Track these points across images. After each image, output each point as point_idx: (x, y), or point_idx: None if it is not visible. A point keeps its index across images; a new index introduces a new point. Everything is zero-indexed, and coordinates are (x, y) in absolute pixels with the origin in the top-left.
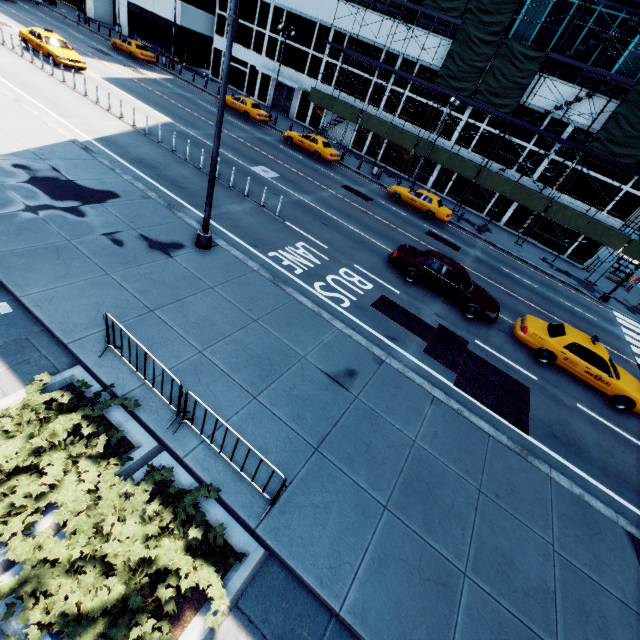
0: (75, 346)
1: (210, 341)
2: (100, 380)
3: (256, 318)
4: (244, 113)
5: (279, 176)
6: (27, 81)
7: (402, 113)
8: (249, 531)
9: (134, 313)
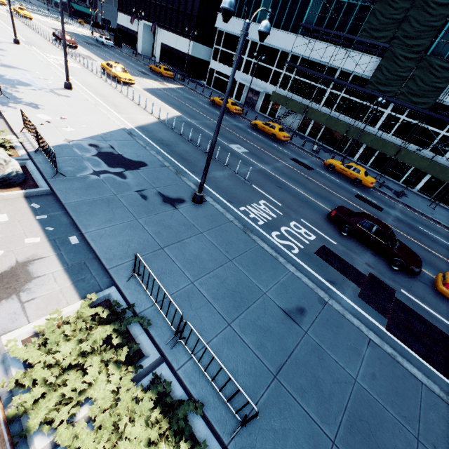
0: (113, 271)
1: (199, 274)
2: (126, 298)
3: (231, 258)
4: (226, 108)
5: (248, 151)
6: (102, 92)
7: (337, 108)
8: (222, 445)
9: (151, 249)
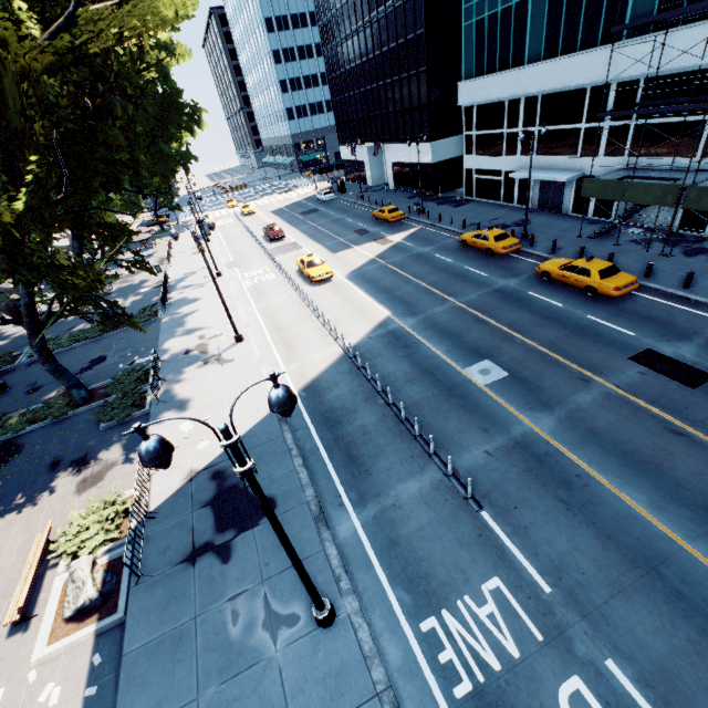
0: None
1: None
2: None
3: None
4: (486, 250)
5: (505, 375)
6: (282, 321)
7: None
8: None
9: None
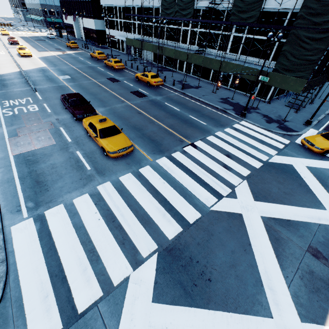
0: None
1: None
2: None
3: None
4: (96, 58)
5: (70, 78)
6: None
7: (166, 37)
8: None
9: None
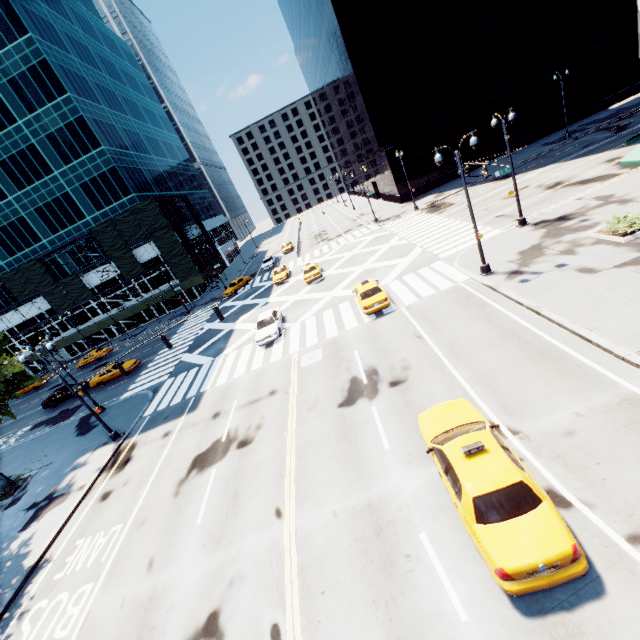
0: None
1: None
2: None
3: None
4: None
5: (4, 421)
6: None
7: (72, 326)
8: None
9: None
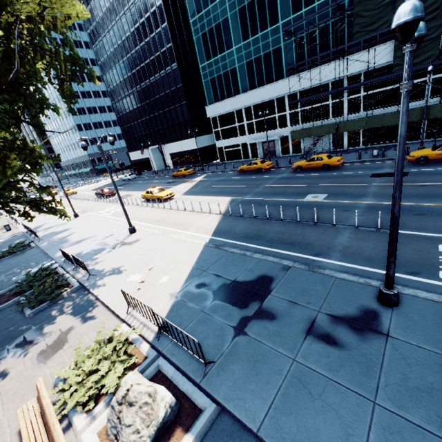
0: None
1: None
2: None
3: None
4: (257, 169)
5: (327, 195)
6: (157, 218)
7: (365, 107)
8: None
9: None
